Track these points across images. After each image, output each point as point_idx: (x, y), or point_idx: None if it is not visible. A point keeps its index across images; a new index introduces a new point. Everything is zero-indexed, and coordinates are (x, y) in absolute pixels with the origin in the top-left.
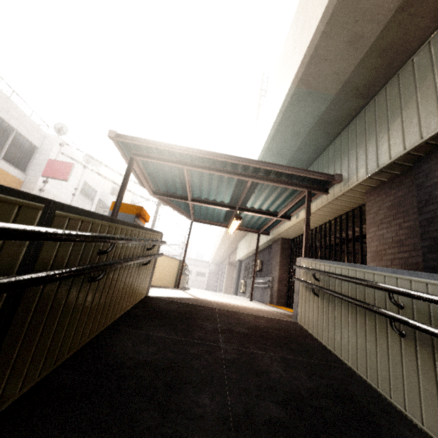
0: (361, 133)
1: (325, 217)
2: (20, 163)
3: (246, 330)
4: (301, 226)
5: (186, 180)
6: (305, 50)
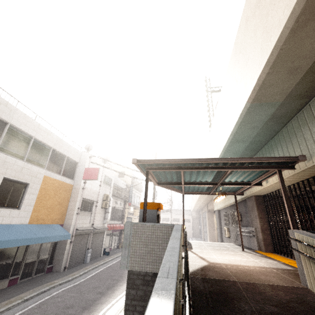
0: (311, 122)
1: (293, 181)
2: (70, 174)
3: (275, 308)
4: (271, 187)
5: (182, 175)
6: (254, 83)
